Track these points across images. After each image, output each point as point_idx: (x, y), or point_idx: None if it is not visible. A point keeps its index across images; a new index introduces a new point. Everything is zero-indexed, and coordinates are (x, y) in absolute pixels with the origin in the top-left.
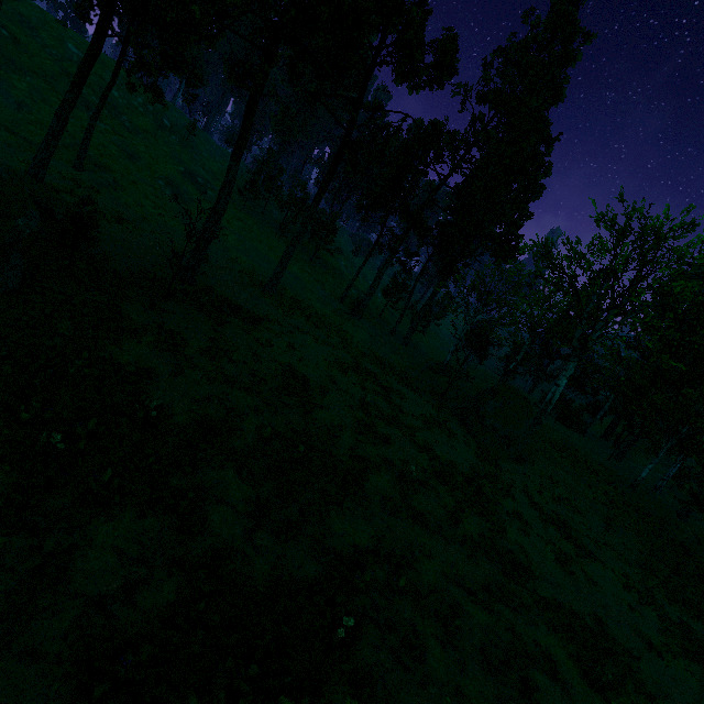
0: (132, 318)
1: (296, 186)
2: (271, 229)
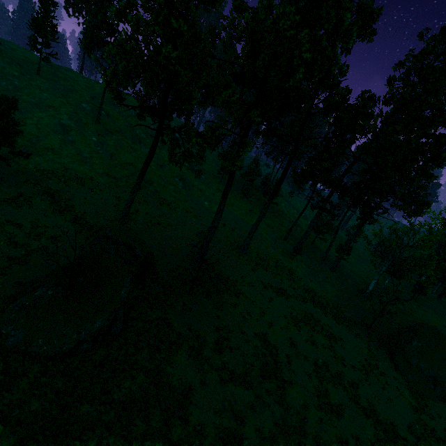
0: (175, 327)
1: (252, 163)
2: (237, 191)
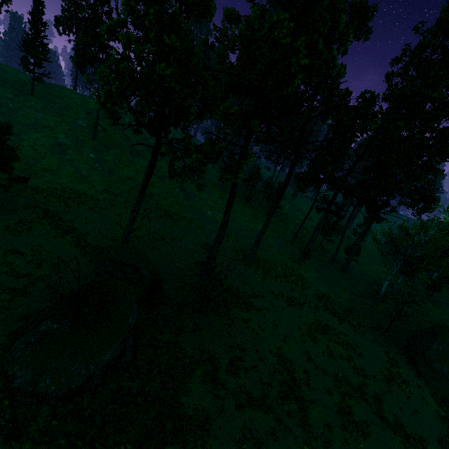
0: (187, 350)
1: (252, 168)
2: (239, 197)
